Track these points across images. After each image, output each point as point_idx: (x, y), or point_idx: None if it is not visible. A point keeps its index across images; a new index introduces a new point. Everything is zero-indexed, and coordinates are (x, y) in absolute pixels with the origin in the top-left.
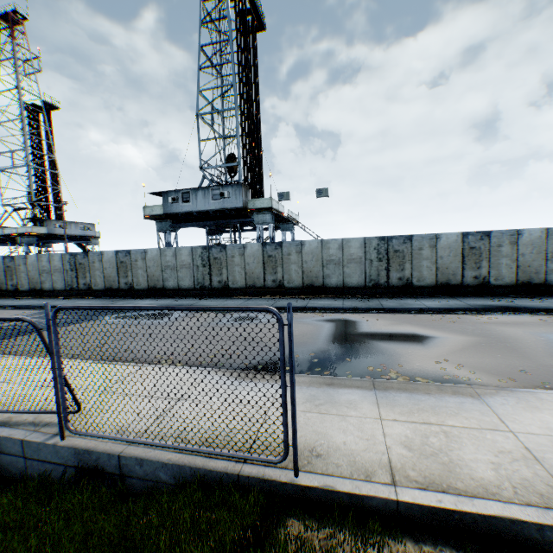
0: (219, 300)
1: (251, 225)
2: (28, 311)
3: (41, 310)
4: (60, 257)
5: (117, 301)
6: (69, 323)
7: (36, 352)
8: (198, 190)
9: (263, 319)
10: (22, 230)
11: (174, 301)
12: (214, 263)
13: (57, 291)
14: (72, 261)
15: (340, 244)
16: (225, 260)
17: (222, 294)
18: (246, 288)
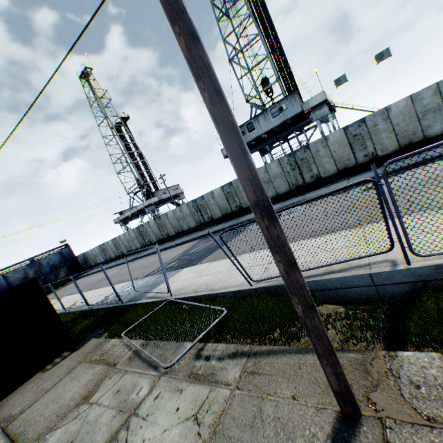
0: (320, 189)
1: (298, 130)
2: (190, 243)
3: (197, 240)
4: (186, 206)
5: (238, 219)
6: (401, 171)
7: (246, 251)
8: (258, 117)
9: (393, 181)
10: (145, 204)
11: (282, 204)
12: (302, 163)
13: (192, 229)
14: (194, 206)
15: (433, 90)
16: (310, 157)
17: (317, 185)
18: (338, 172)
